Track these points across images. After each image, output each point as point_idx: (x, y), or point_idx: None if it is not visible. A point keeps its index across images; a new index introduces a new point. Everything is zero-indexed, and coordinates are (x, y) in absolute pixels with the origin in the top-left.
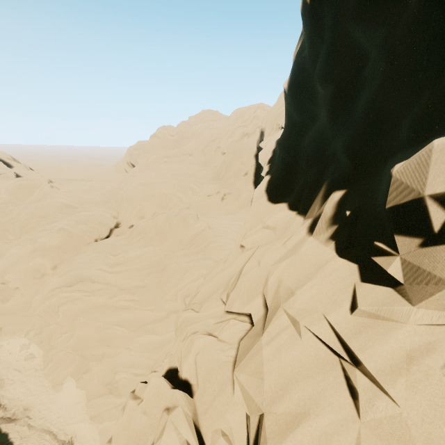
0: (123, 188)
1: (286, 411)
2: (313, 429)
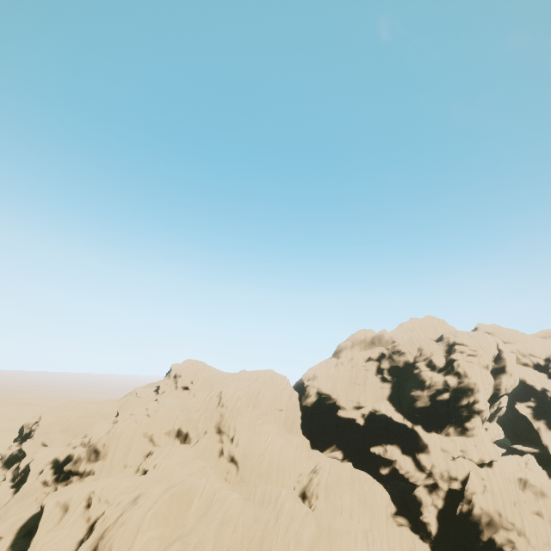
0: (264, 458)
1: (480, 452)
2: (483, 450)
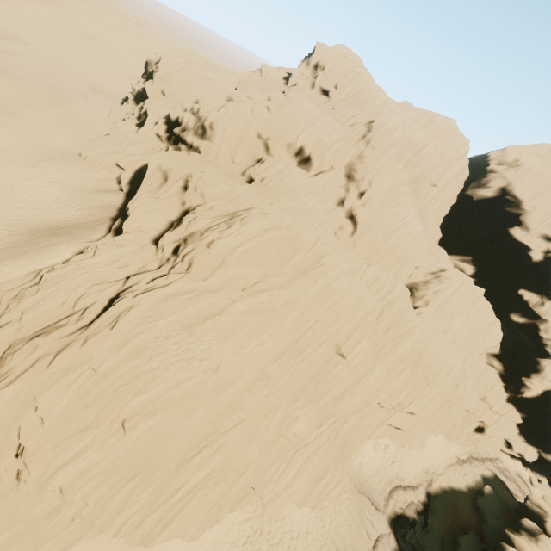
0: (391, 238)
1: None
2: None
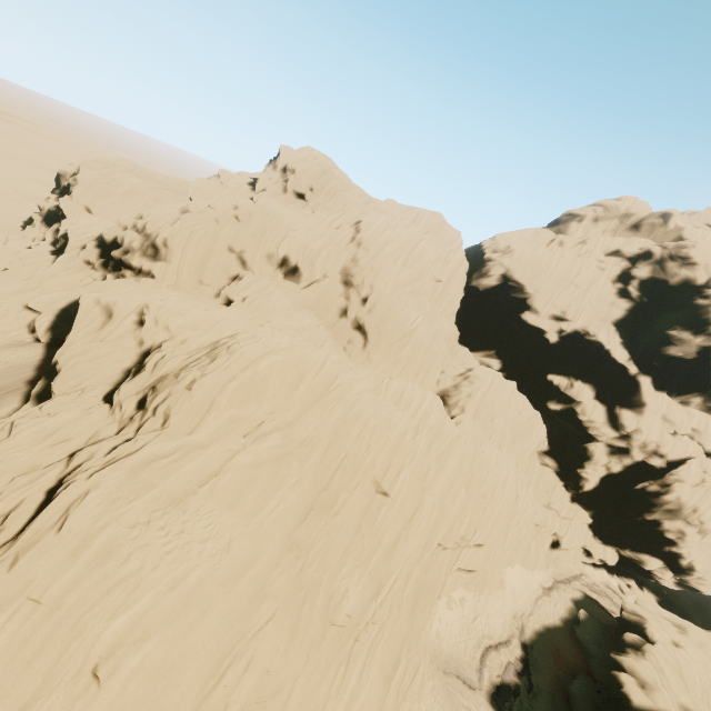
0: (407, 343)
1: None
2: None
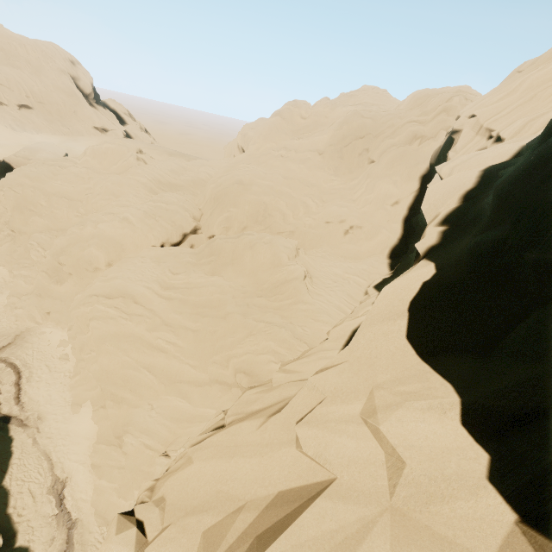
0: (216, 182)
1: None
2: None
